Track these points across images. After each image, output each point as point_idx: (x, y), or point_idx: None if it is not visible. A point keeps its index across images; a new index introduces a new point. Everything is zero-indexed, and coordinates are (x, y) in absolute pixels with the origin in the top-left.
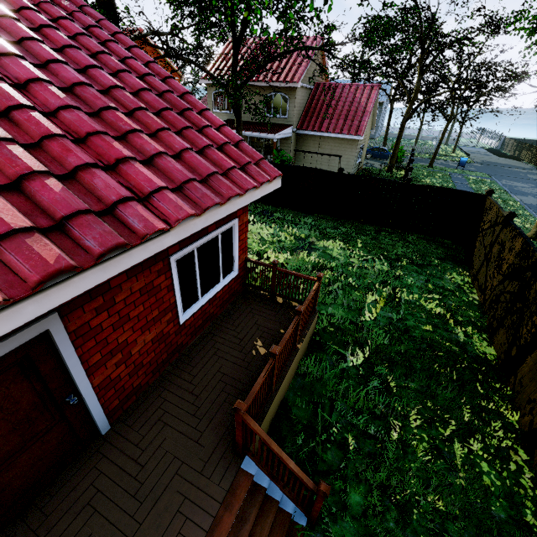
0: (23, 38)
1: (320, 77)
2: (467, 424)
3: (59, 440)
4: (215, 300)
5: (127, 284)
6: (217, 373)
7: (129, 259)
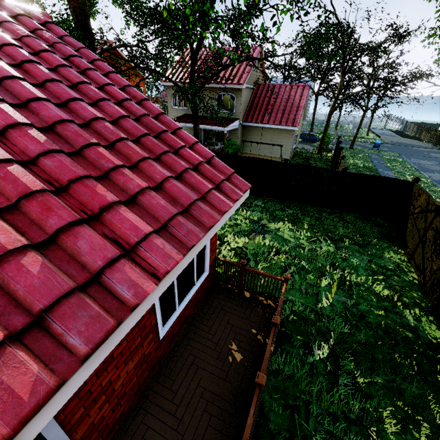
0: (3, 77)
1: (260, 79)
2: (439, 426)
3: None
4: (189, 303)
5: None
6: (197, 388)
7: (118, 335)
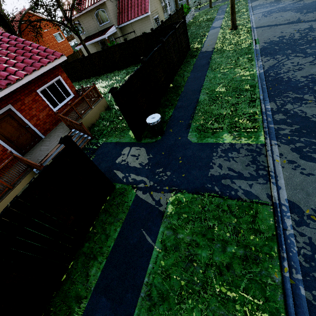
0: None
1: None
2: None
3: (30, 137)
4: (68, 105)
5: (26, 99)
6: None
7: (14, 87)
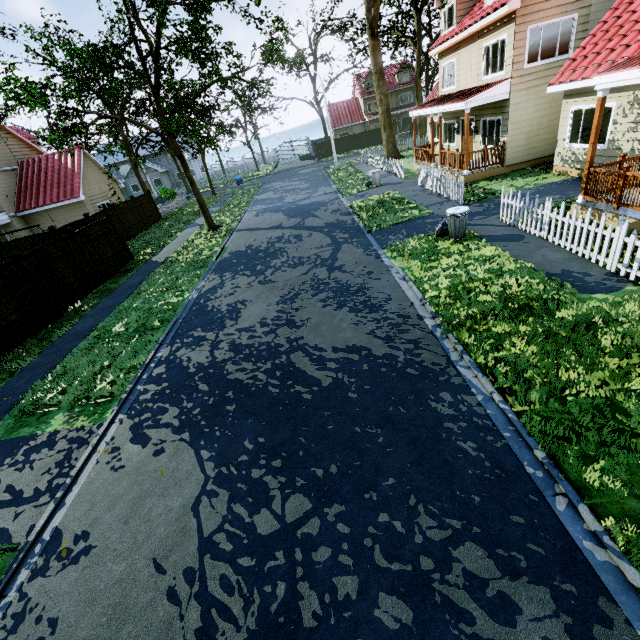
0: None
1: (26, 154)
2: None
3: None
4: None
5: None
6: None
7: None
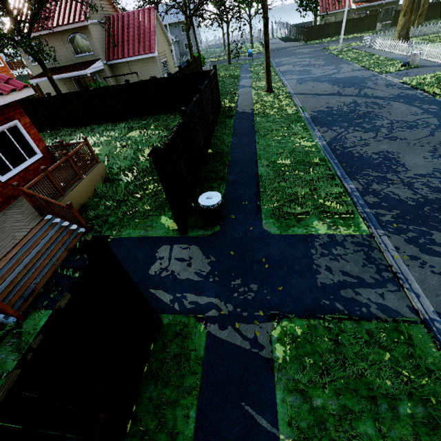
0: None
1: (109, 11)
2: None
3: None
4: (30, 171)
5: None
6: None
7: None
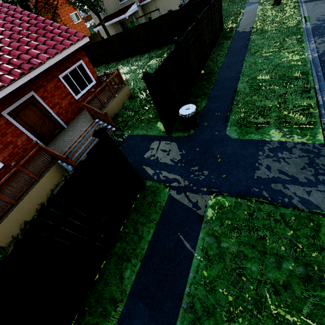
0: None
1: None
2: None
3: (53, 126)
4: (89, 93)
5: (48, 85)
6: None
7: (37, 71)
